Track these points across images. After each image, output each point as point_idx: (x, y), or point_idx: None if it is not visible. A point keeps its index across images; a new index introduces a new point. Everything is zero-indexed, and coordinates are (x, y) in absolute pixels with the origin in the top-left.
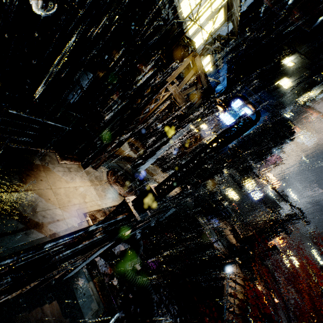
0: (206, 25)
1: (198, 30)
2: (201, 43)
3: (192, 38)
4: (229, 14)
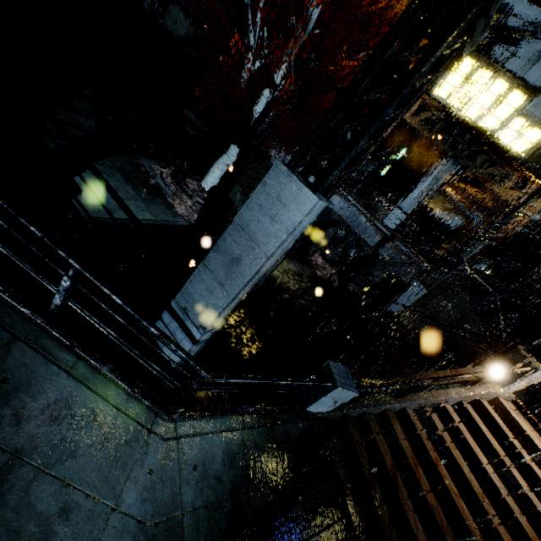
0: (496, 108)
1: (484, 114)
2: (500, 124)
3: (478, 121)
4: (532, 90)
